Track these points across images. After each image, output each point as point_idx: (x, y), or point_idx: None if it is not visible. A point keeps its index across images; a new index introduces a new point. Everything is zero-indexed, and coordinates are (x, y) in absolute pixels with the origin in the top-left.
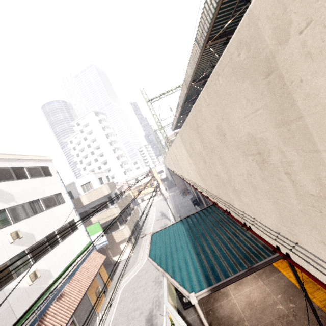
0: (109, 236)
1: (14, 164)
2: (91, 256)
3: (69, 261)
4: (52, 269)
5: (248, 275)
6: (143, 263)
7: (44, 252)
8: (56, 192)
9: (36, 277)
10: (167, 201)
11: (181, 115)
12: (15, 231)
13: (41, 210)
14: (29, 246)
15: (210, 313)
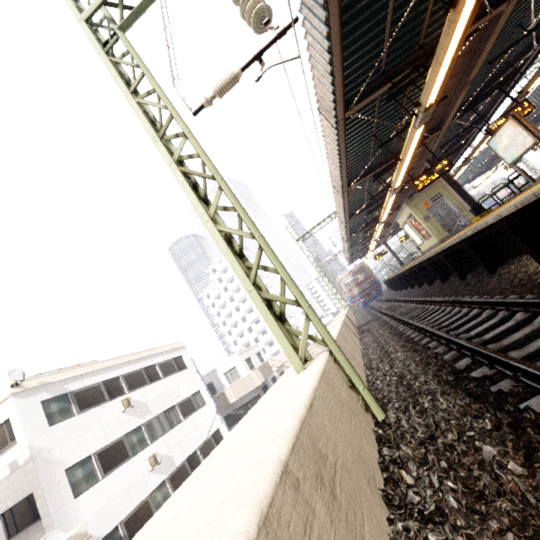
0: None
1: (146, 363)
2: None
3: None
4: None
5: None
6: None
7: None
8: (194, 391)
9: None
10: None
11: (353, 246)
12: (152, 454)
13: (178, 421)
14: (168, 474)
15: None
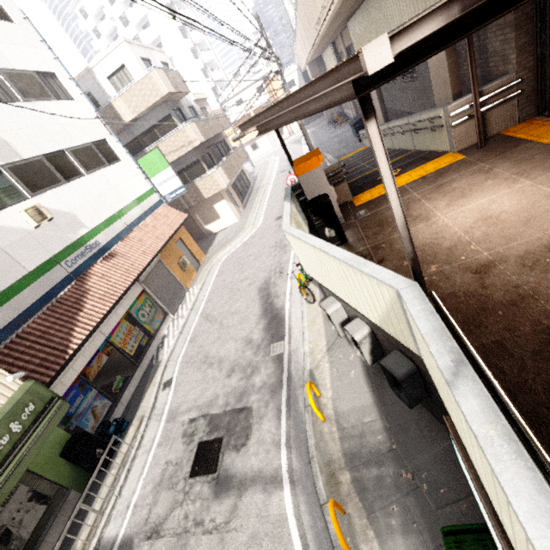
0: (190, 186)
1: None
2: (160, 212)
3: (113, 210)
4: (80, 214)
5: (490, 180)
6: (256, 229)
7: (50, 183)
8: (41, 69)
9: (45, 218)
10: (302, 143)
11: None
12: None
13: (11, 99)
14: (6, 162)
15: (383, 246)
